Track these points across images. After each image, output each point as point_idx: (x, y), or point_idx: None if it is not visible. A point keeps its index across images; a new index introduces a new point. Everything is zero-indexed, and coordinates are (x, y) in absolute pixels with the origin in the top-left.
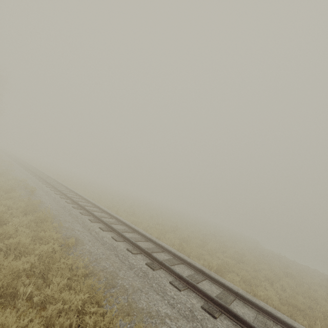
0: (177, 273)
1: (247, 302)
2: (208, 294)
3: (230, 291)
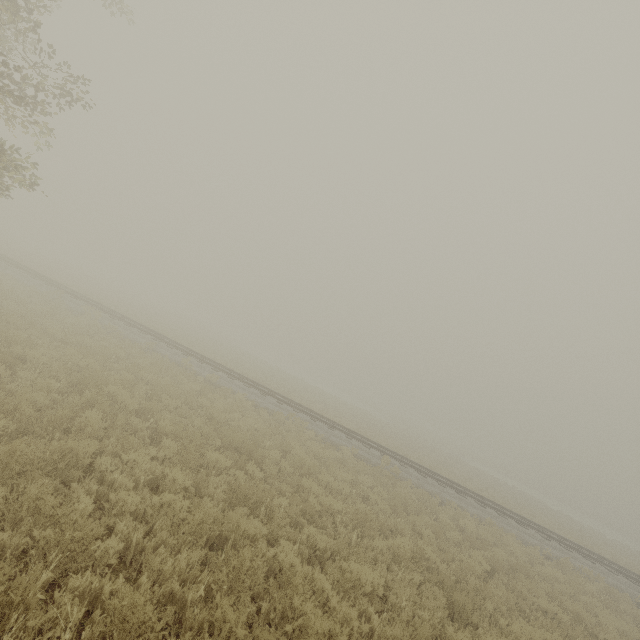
0: (63, 288)
1: (102, 306)
2: (76, 295)
3: (96, 303)
